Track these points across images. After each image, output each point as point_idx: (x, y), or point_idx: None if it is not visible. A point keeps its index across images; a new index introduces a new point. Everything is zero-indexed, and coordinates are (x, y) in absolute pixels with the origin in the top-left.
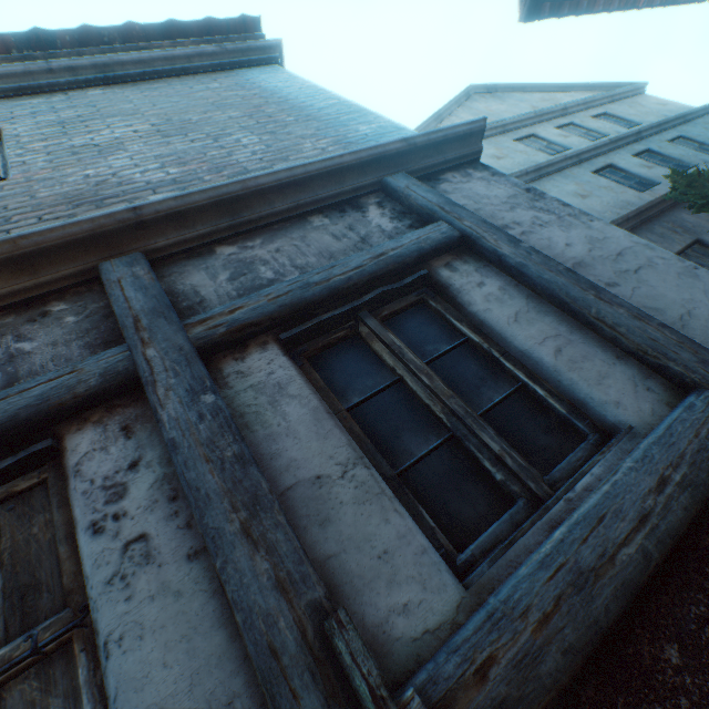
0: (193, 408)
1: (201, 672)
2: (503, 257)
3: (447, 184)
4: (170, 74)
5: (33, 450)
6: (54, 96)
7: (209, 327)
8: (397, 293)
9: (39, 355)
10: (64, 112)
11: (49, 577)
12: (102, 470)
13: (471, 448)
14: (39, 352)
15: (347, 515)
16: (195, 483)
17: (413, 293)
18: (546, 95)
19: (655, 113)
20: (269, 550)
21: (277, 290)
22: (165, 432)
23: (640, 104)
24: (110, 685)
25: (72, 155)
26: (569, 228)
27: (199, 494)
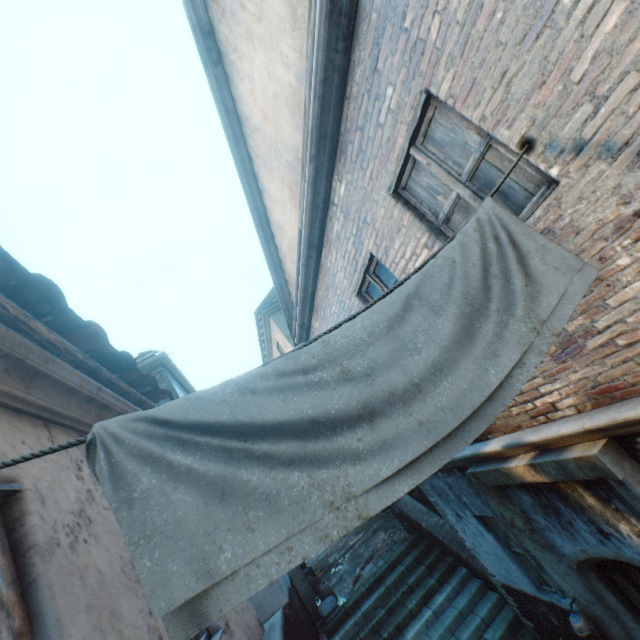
0: None
1: None
2: None
3: None
4: None
5: None
6: None
7: None
8: None
9: None
10: None
11: None
12: None
13: None
14: None
15: None
16: None
17: None
18: None
19: None
20: None
21: None
22: None
23: None
24: None
25: None
26: None
27: None
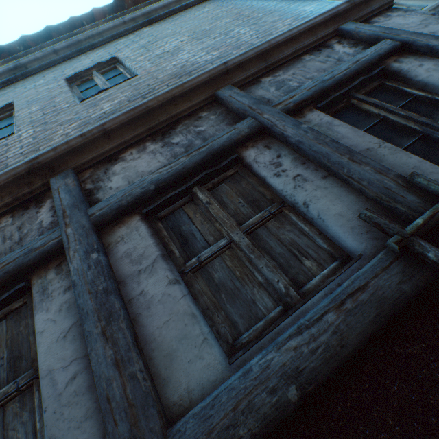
0: (299, 130)
1: (349, 206)
2: (433, 47)
3: (376, 24)
4: (179, 11)
5: (233, 158)
6: (129, 37)
7: (284, 105)
8: (368, 81)
9: (209, 131)
10: (140, 42)
11: (259, 197)
12: (266, 160)
13: (437, 136)
14: (208, 130)
15: (389, 159)
16: (318, 151)
17: (375, 81)
18: None
19: None
20: (366, 164)
21: (308, 86)
22: (292, 139)
23: None
24: (312, 214)
25: (159, 59)
26: None
27: (323, 153)
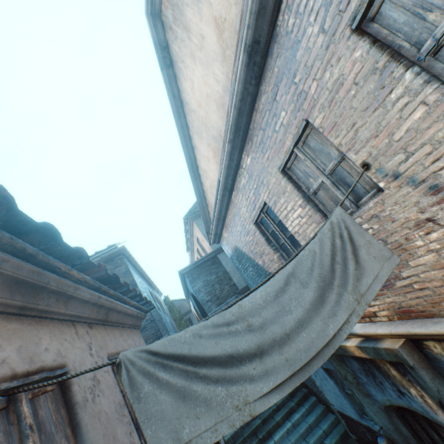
0: None
1: None
2: None
3: None
4: None
5: None
6: None
7: None
8: None
9: None
10: None
11: None
12: None
13: None
14: None
15: None
16: None
17: None
18: None
19: None
20: None
21: None
22: None
23: None
24: None
25: None
26: None
27: None
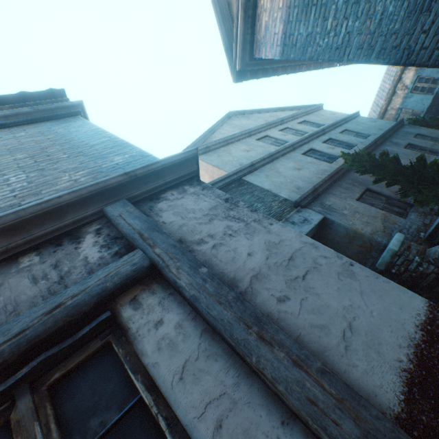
0: None
1: None
2: (181, 288)
3: (164, 202)
4: None
5: None
6: None
7: None
8: (72, 347)
9: None
10: None
11: None
12: None
13: None
14: None
15: None
16: None
17: (100, 335)
18: (272, 114)
19: (330, 119)
20: None
21: None
22: None
23: (322, 115)
24: None
25: None
26: (253, 234)
27: None
